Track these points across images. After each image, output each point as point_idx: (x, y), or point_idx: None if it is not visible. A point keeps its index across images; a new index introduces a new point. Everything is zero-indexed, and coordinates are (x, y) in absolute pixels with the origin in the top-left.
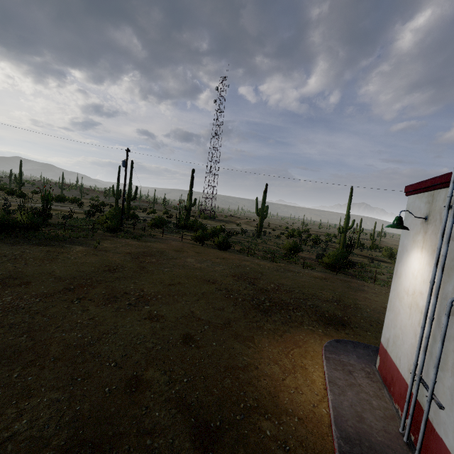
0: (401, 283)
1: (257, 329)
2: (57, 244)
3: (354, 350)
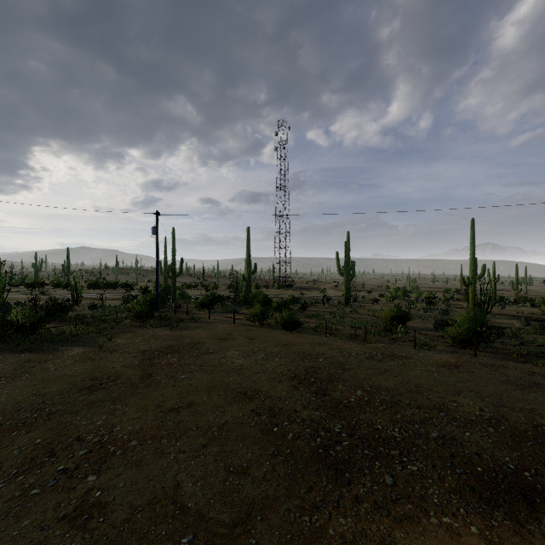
0: None
1: (311, 540)
2: (51, 347)
3: None
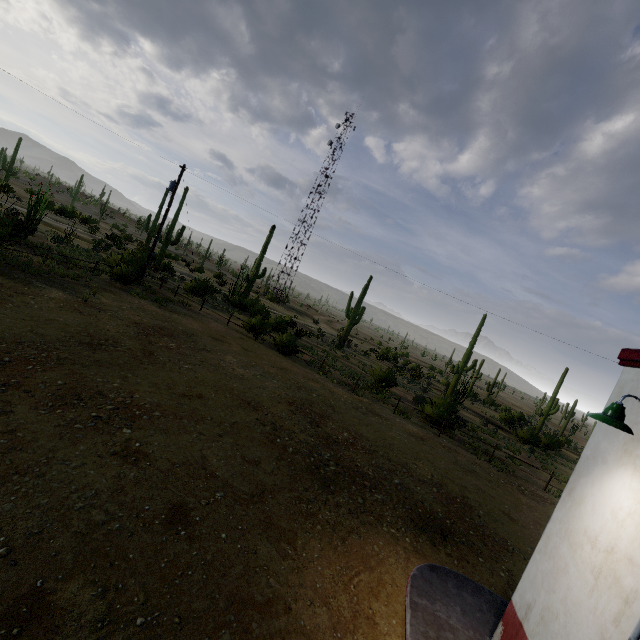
0: (580, 516)
1: (307, 517)
2: (22, 277)
3: (458, 595)
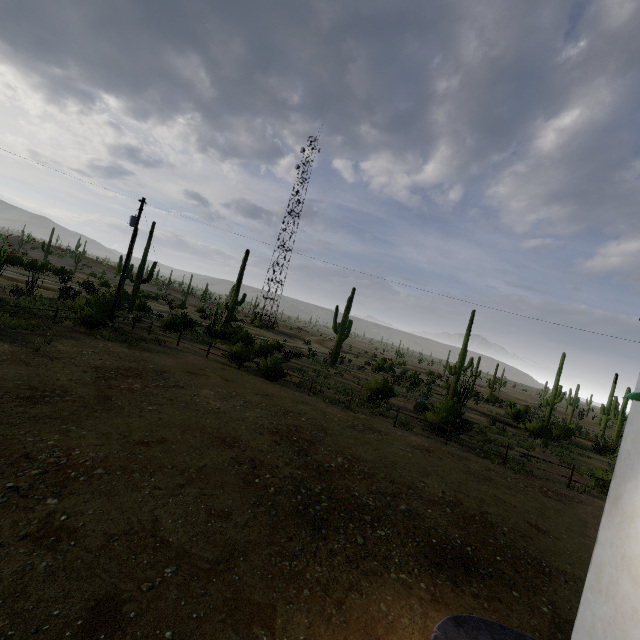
0: (637, 536)
1: (290, 580)
2: None
3: None
